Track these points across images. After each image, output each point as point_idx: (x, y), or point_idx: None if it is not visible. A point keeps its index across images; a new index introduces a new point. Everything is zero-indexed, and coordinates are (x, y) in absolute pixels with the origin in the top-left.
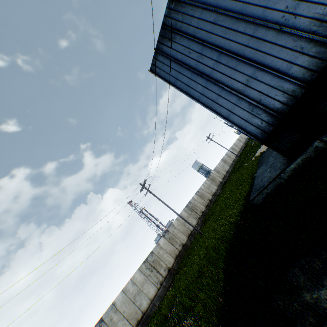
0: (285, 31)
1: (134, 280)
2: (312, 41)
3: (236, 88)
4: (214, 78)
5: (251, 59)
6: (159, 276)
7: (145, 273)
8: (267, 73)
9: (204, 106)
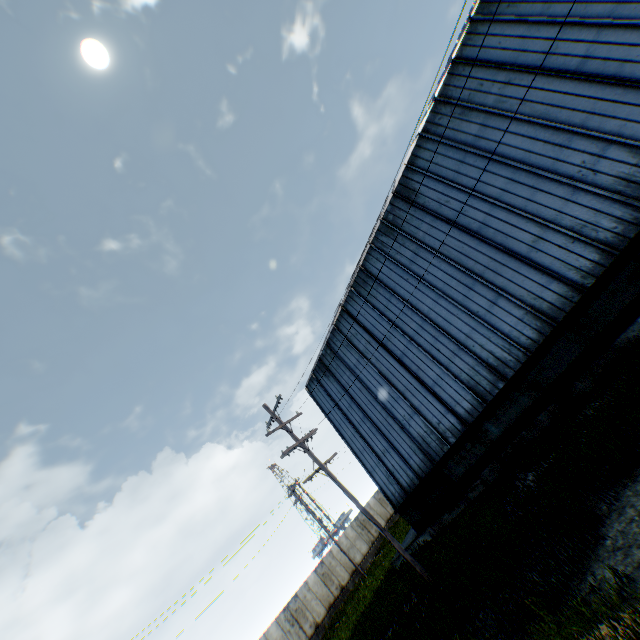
0: (405, 431)
1: (268, 635)
2: (420, 449)
3: (376, 451)
4: (361, 433)
5: (385, 435)
6: (302, 633)
7: (284, 627)
8: (396, 454)
9: (353, 452)
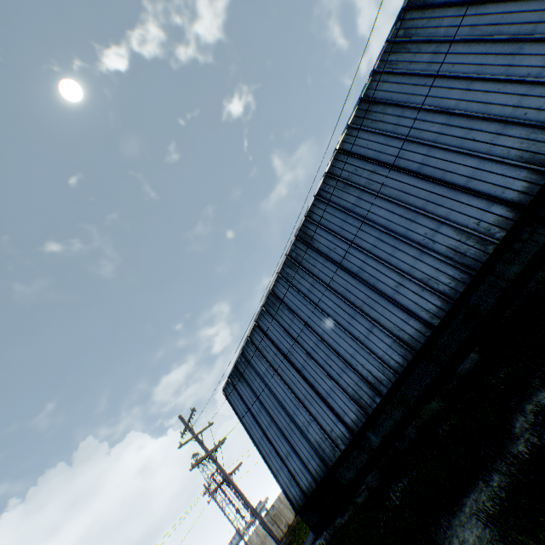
0: (304, 436)
1: None
2: (317, 453)
3: (281, 454)
4: (268, 436)
5: (288, 439)
6: None
7: None
8: (297, 457)
9: (260, 454)
